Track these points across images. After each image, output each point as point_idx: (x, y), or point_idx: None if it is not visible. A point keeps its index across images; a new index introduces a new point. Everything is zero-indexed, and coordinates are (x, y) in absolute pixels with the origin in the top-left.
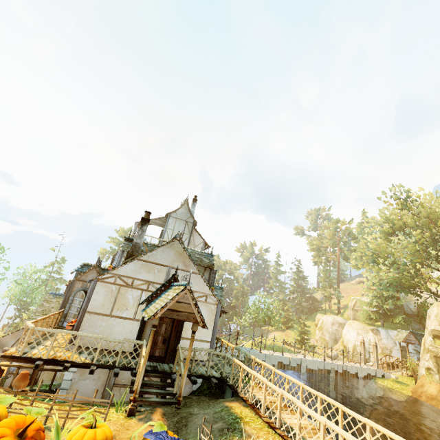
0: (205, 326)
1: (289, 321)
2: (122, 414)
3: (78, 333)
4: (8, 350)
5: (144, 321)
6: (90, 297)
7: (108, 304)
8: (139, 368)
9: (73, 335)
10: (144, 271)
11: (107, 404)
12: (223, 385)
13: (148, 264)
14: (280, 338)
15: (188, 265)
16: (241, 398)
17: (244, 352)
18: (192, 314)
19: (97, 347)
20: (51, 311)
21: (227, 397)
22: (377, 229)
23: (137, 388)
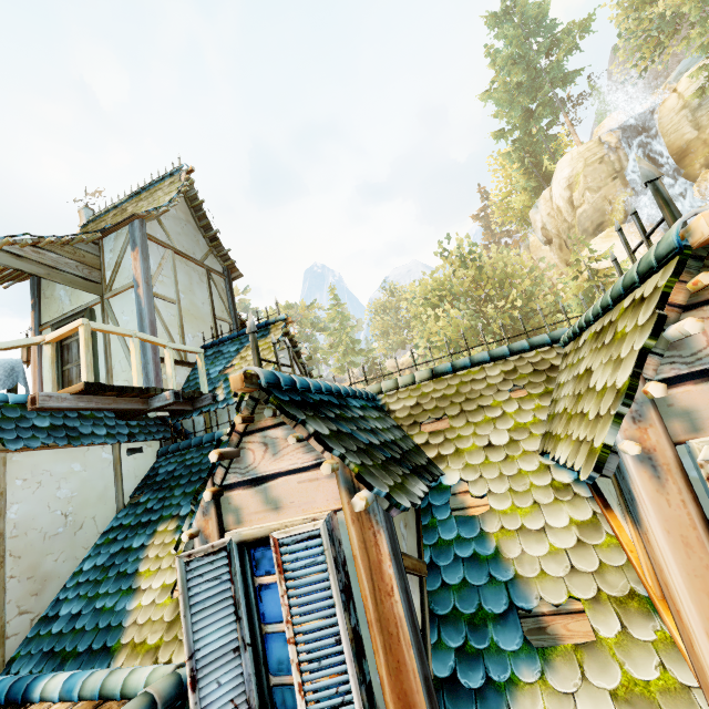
0: None
1: None
2: None
3: None
4: None
5: None
6: None
7: None
8: None
9: None
10: None
11: None
12: None
13: None
14: None
15: None
16: None
17: None
18: None
19: None
20: None
21: None
22: (420, 302)
23: None
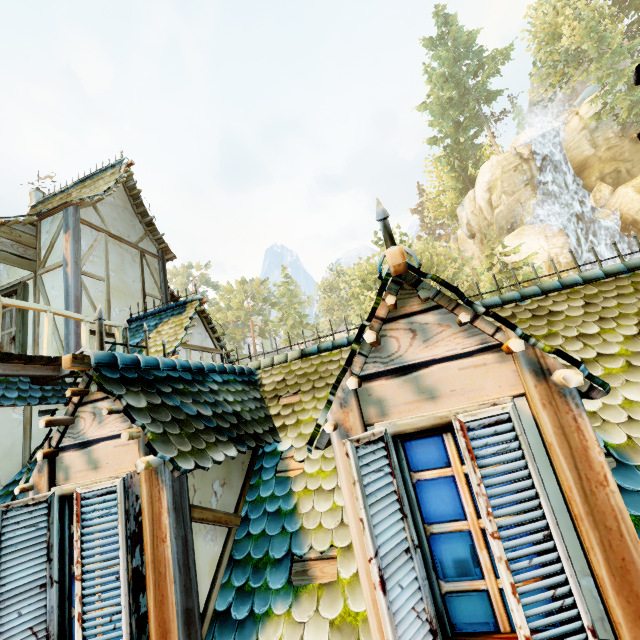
0: None
1: None
2: None
3: None
4: None
5: None
6: None
7: None
8: None
9: None
10: None
11: None
12: None
13: None
14: None
15: None
16: None
17: None
18: None
19: None
20: None
21: None
22: (357, 284)
23: None
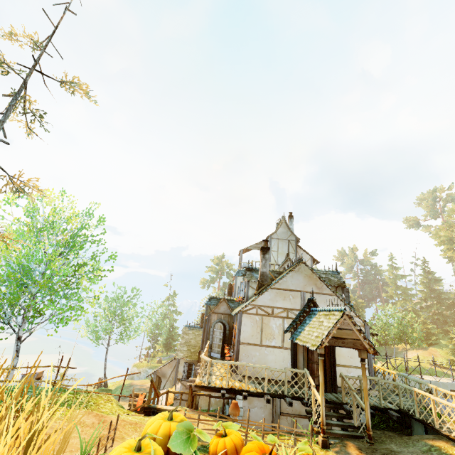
0: (376, 353)
1: (430, 336)
2: (315, 445)
3: (245, 364)
4: (192, 380)
5: (295, 349)
6: (240, 329)
7: (256, 334)
8: (313, 398)
9: (235, 366)
10: (279, 299)
11: (308, 435)
12: (404, 419)
13: (281, 291)
14: (424, 358)
15: (321, 287)
16: (446, 436)
17: (414, 379)
18: (358, 340)
19: (264, 377)
20: (191, 342)
21: (417, 434)
22: None
23: (323, 419)
